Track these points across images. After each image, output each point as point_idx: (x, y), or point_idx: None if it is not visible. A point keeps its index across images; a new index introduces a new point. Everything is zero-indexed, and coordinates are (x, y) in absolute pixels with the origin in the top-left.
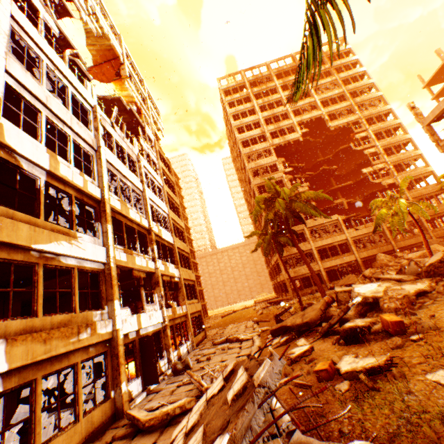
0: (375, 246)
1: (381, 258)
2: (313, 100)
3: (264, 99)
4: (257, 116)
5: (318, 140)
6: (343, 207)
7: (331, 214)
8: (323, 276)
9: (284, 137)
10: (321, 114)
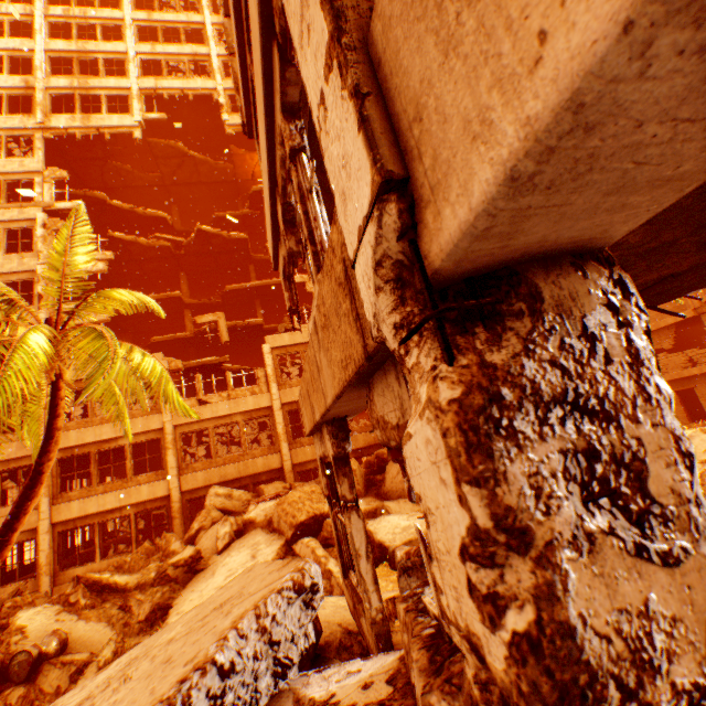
0: (240, 455)
1: (214, 502)
2: (207, 53)
3: (74, 9)
4: (30, 43)
5: (221, 164)
6: (220, 335)
7: (246, 350)
8: (41, 551)
9: (90, 117)
10: (215, 88)
